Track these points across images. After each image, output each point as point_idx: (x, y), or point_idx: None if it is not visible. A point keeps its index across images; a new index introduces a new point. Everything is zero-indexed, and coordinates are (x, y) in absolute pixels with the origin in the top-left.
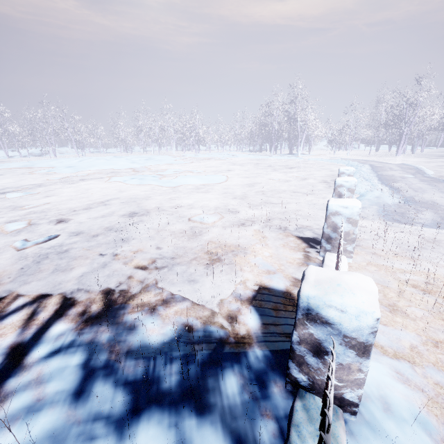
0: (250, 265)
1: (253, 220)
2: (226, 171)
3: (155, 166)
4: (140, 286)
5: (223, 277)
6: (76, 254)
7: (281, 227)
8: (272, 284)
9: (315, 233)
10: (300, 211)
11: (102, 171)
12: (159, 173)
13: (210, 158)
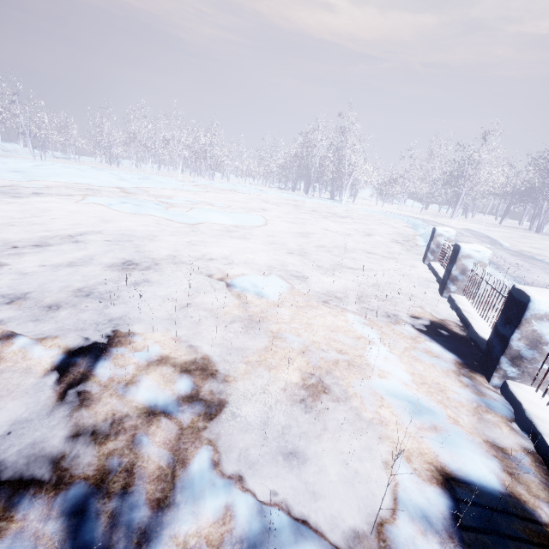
0: (389, 404)
1: (335, 296)
2: (259, 210)
3: (156, 190)
4: (170, 474)
5: (343, 433)
6: (3, 355)
7: (384, 312)
8: (463, 466)
9: (446, 330)
10: (395, 285)
11: (71, 185)
12: (163, 200)
13: (231, 190)
